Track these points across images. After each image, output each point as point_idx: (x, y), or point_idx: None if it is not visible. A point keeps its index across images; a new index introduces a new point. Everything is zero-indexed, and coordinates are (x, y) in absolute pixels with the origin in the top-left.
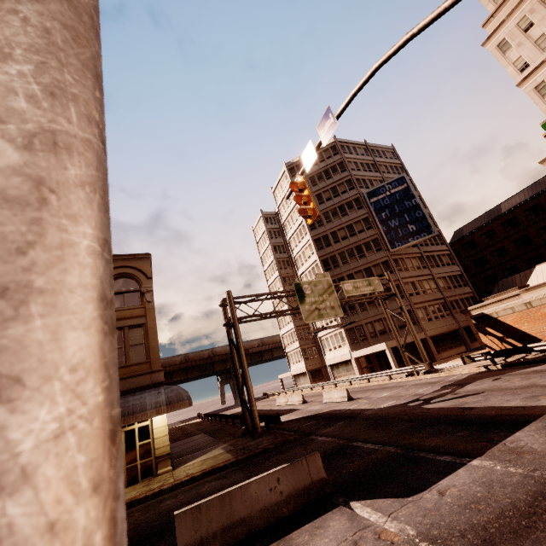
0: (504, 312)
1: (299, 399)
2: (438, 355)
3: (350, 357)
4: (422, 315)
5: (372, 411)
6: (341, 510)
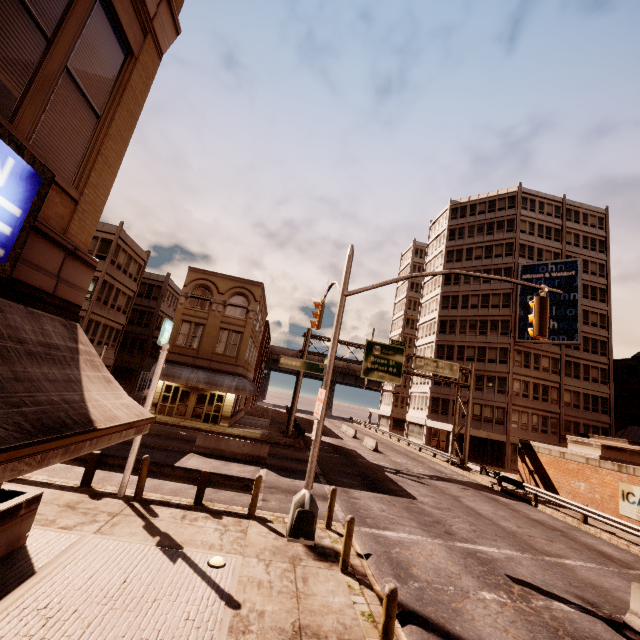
0: (543, 450)
1: (353, 433)
2: (512, 464)
3: (424, 422)
4: (517, 419)
5: (362, 460)
6: (258, 468)
